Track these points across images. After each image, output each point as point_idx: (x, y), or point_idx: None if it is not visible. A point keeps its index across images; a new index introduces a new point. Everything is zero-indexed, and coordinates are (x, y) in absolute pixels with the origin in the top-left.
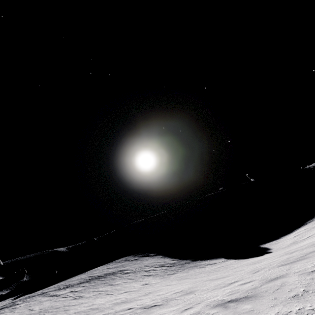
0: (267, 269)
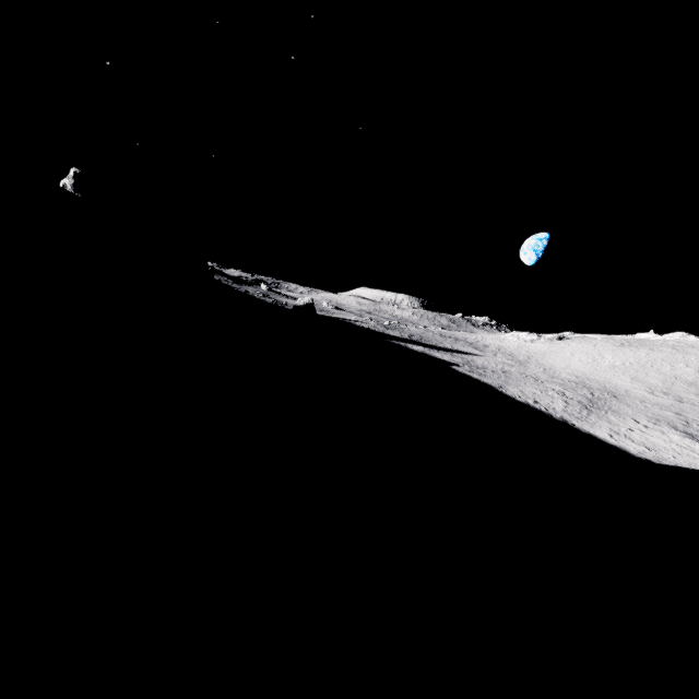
0: None
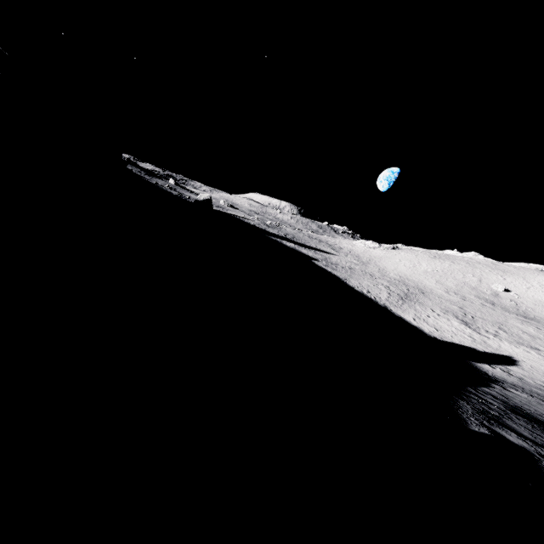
0: None
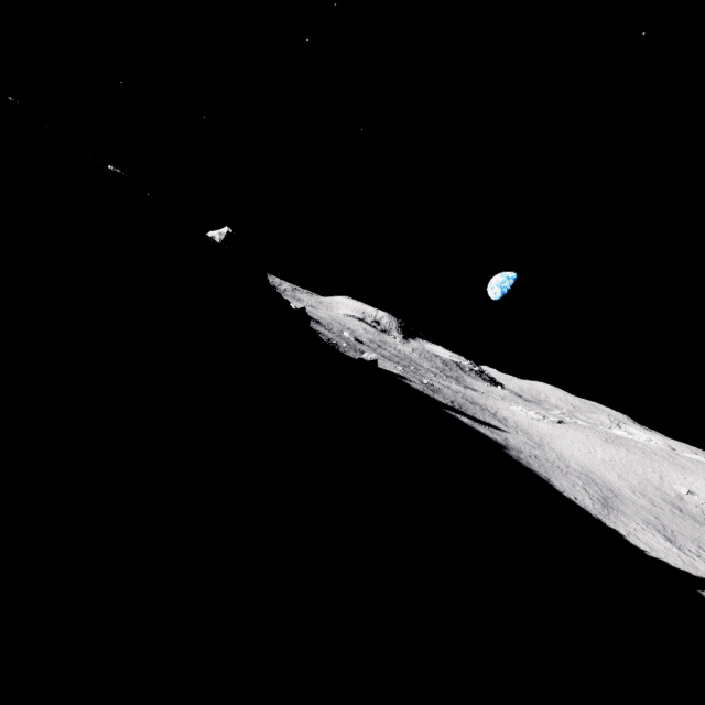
0: None
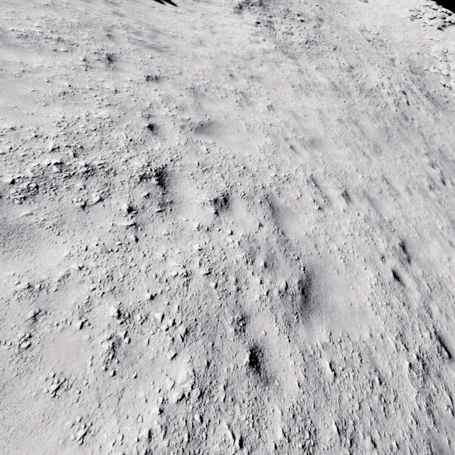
0: (370, 153)
